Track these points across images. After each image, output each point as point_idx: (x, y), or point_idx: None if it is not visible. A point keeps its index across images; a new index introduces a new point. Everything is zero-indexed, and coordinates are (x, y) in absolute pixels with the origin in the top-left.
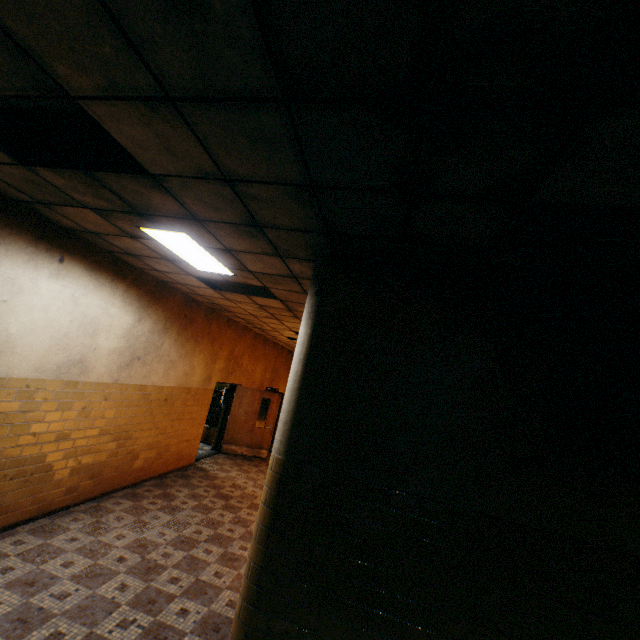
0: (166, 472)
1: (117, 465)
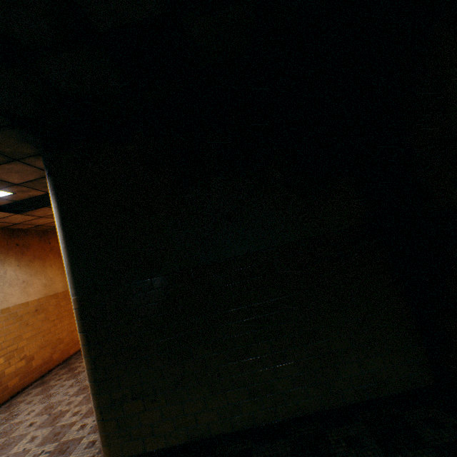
0: (70, 356)
1: (15, 371)
